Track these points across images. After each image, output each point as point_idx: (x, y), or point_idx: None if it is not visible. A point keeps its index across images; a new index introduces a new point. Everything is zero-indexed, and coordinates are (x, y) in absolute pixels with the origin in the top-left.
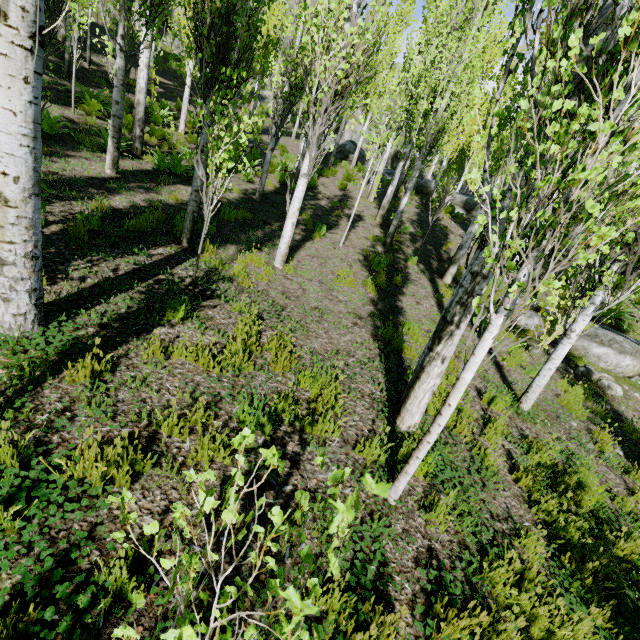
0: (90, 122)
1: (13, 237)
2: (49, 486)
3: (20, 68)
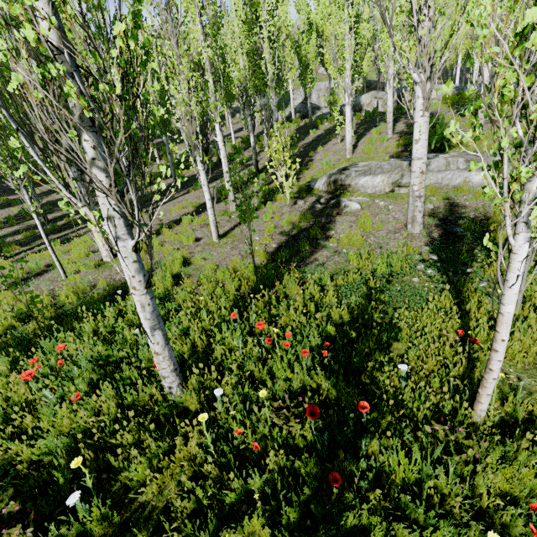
0: None
1: None
2: None
3: None
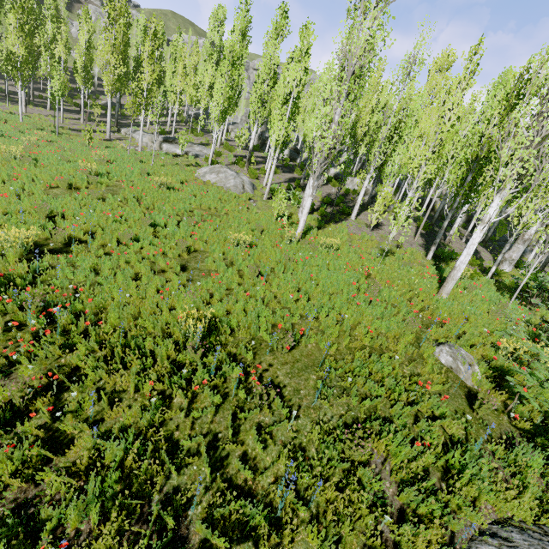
0: (45, 95)
1: None
2: None
3: None
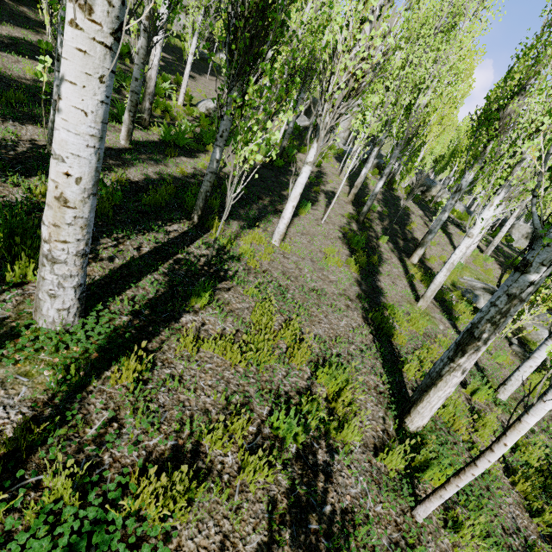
0: None
1: (67, 236)
2: (109, 529)
3: (97, 66)
